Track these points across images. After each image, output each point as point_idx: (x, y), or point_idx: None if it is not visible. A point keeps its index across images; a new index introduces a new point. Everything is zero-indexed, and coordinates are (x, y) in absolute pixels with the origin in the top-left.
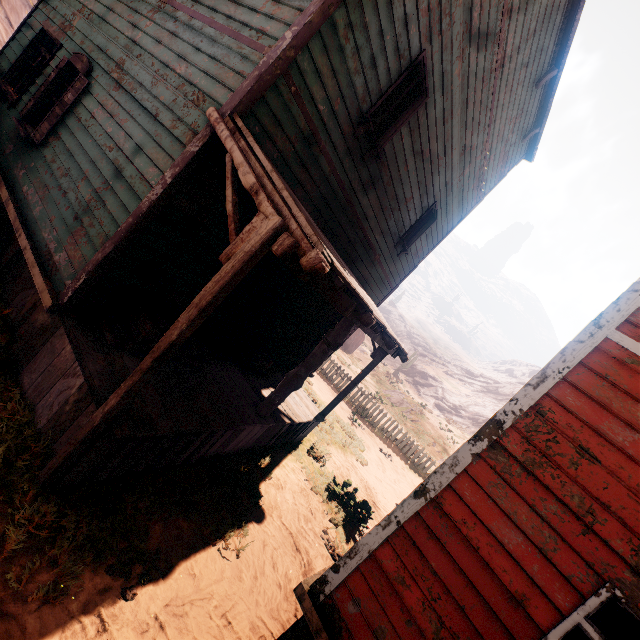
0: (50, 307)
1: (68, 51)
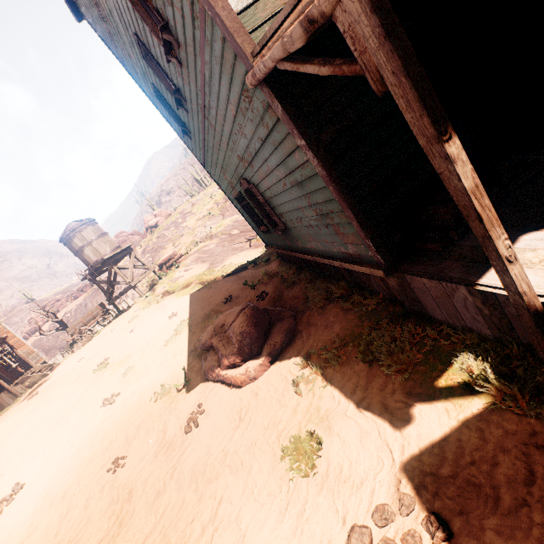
0: (384, 274)
1: (241, 190)
